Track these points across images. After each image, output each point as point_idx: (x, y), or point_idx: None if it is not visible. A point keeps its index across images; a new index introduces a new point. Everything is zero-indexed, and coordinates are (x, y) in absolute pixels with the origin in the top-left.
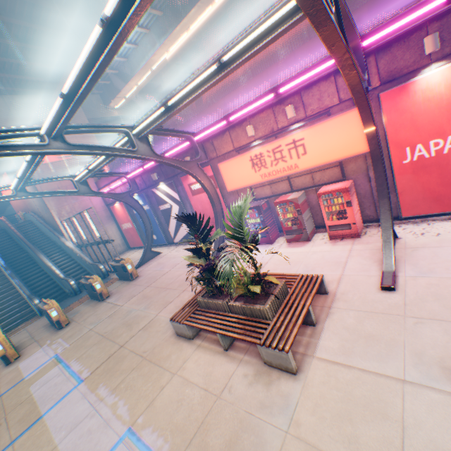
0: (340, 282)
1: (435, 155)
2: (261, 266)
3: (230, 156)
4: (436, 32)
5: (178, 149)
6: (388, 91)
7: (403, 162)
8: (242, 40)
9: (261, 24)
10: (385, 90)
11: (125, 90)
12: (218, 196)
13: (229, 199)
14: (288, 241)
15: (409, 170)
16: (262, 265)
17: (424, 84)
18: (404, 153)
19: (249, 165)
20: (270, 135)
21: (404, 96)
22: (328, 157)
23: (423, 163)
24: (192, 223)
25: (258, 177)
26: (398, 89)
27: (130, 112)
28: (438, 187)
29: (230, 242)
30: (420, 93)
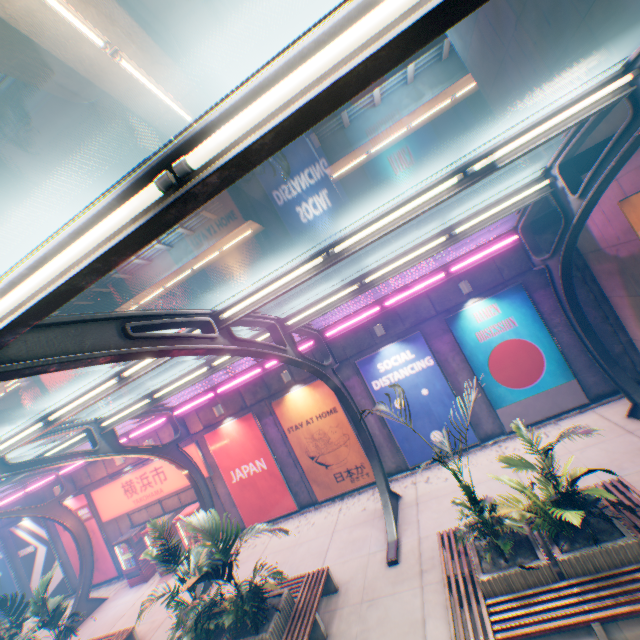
0: (160, 626)
1: (248, 475)
2: (116, 621)
3: (106, 480)
4: (218, 405)
5: (44, 481)
6: (209, 432)
7: (233, 481)
8: (62, 442)
9: (72, 436)
10: (208, 431)
11: (5, 385)
12: (89, 531)
13: (109, 528)
14: (162, 573)
15: (239, 487)
16: (117, 620)
17: (226, 429)
18: (232, 475)
19: (123, 490)
20: (140, 461)
21: (219, 436)
22: (184, 480)
23: (245, 482)
24: (2, 605)
25: (133, 501)
26: (214, 431)
27: (13, 402)
28: (259, 499)
29: (34, 620)
30: (226, 435)
